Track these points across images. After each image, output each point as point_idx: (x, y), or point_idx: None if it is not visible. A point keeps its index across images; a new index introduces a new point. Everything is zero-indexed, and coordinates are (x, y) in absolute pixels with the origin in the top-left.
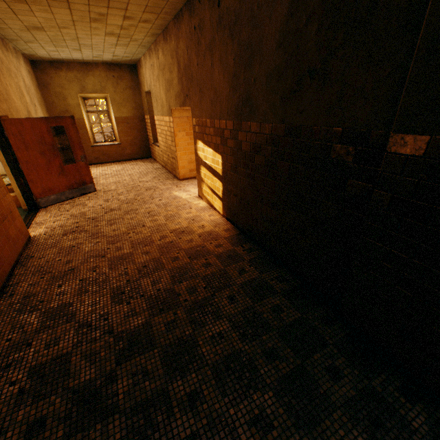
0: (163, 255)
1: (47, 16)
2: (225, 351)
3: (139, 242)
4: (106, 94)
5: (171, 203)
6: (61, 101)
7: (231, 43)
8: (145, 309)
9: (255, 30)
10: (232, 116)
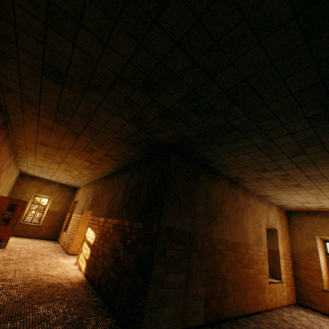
0: (32, 282)
1: (48, 165)
2: (42, 318)
3: (20, 275)
4: (52, 197)
5: (54, 263)
6: (21, 193)
7: (112, 191)
8: (6, 299)
9: (118, 190)
10: (105, 216)
